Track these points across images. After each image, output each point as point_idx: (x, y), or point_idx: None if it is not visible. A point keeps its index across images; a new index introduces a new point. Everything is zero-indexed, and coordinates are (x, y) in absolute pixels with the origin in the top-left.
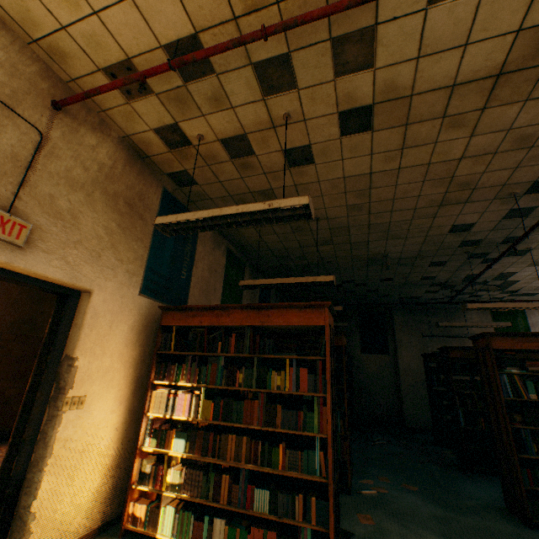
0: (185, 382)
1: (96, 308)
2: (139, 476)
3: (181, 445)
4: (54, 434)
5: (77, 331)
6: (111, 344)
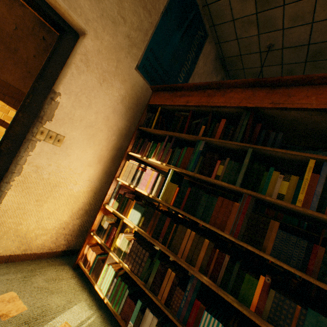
0: (155, 160)
1: (88, 54)
2: (98, 227)
3: (136, 217)
4: (24, 156)
5: (65, 69)
6: (98, 102)
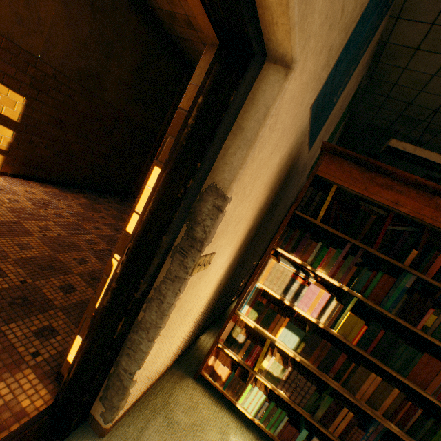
0: (325, 274)
1: (279, 110)
2: (227, 338)
3: (291, 340)
4: (174, 303)
5: (240, 146)
6: (258, 183)
